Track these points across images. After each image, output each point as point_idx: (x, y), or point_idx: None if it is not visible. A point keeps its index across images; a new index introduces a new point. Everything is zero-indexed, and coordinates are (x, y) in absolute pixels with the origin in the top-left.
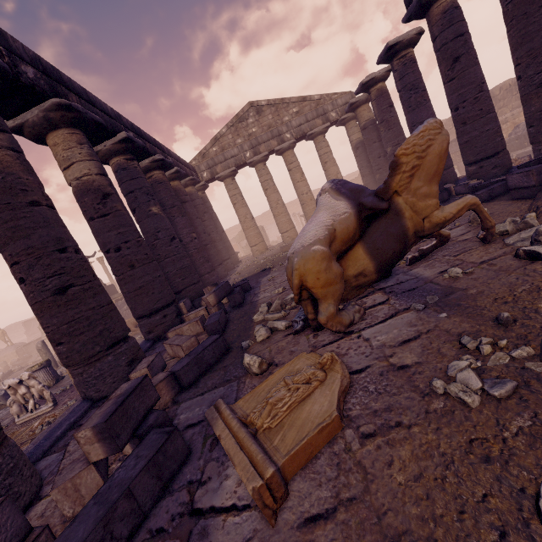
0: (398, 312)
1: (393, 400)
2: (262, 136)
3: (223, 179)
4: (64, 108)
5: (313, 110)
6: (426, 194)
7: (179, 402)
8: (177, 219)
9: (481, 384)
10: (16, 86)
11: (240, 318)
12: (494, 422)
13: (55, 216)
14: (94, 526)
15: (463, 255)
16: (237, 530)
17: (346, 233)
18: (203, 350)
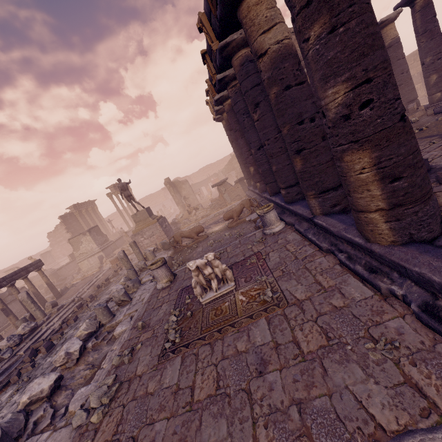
0: None
1: None
2: None
3: None
4: None
5: None
6: None
7: None
8: None
9: None
10: None
11: None
12: None
13: None
14: None
15: None
16: None
17: None
18: None
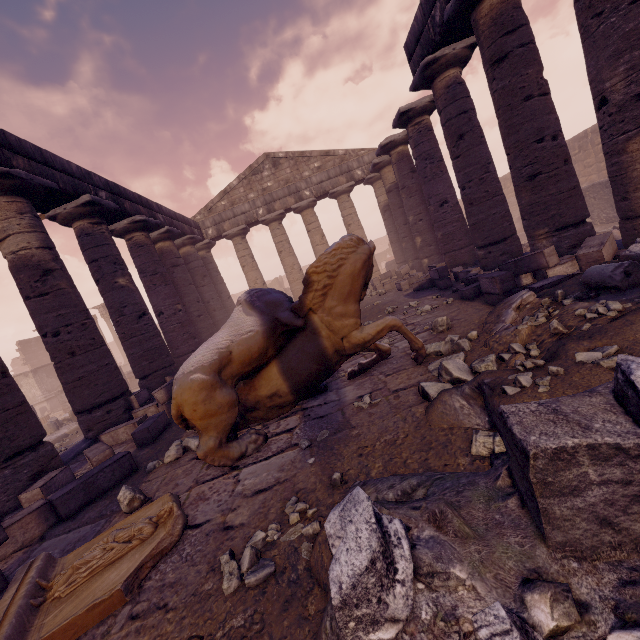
0: (287, 448)
1: (187, 572)
2: (278, 192)
3: (231, 237)
4: (1, 176)
5: (337, 166)
6: (342, 313)
7: (44, 539)
8: (159, 288)
9: (247, 566)
10: None
11: None
12: (223, 616)
13: None
14: None
15: (392, 376)
16: None
17: (247, 354)
18: (97, 472)
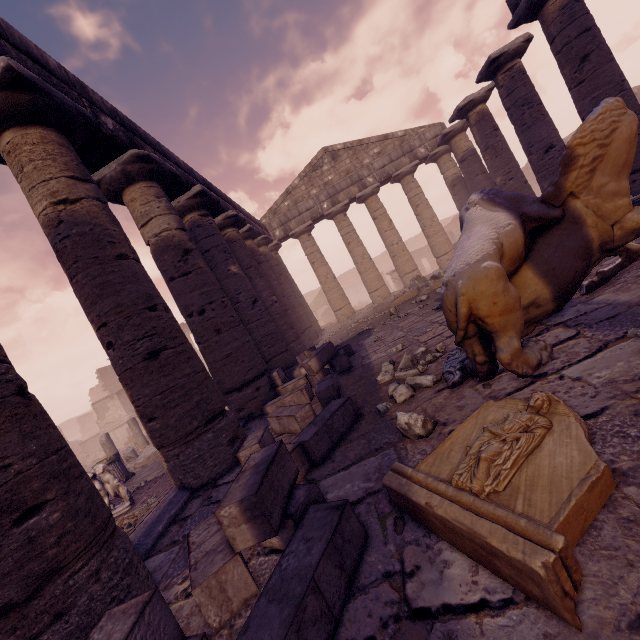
0: (608, 343)
1: None
2: (341, 184)
3: (298, 235)
4: (142, 160)
5: (398, 148)
6: (614, 192)
7: (315, 480)
8: (255, 281)
9: None
10: (97, 138)
11: (356, 382)
12: None
13: (143, 270)
14: (284, 631)
15: None
16: (512, 636)
17: (515, 248)
18: (332, 415)
